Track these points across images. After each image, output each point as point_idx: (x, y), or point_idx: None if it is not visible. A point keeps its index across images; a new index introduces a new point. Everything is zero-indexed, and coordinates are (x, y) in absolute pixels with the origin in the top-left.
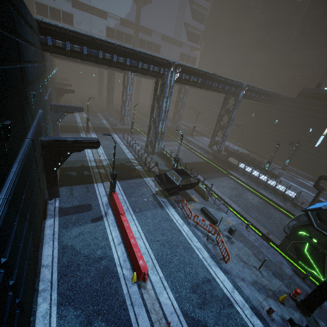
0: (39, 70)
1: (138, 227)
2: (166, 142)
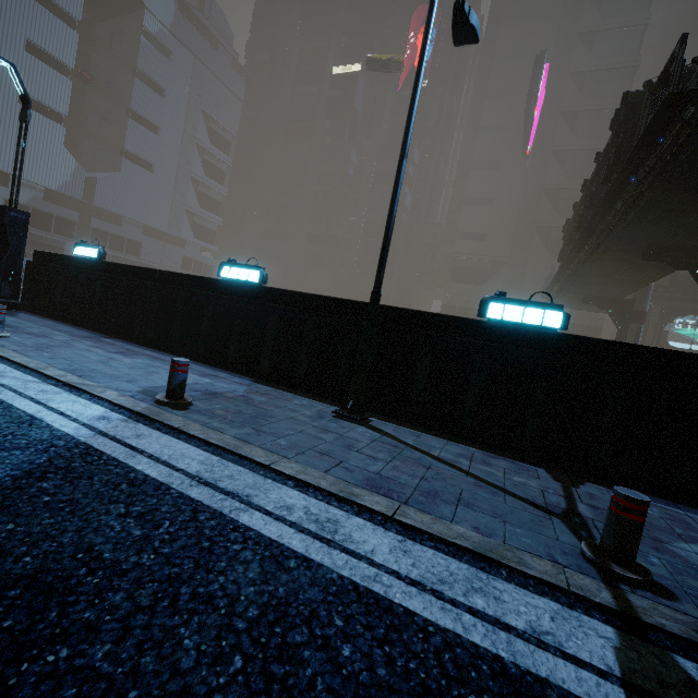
0: None
1: None
2: None
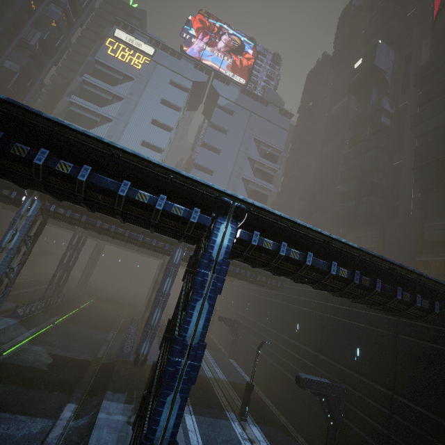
0: None
1: None
2: None
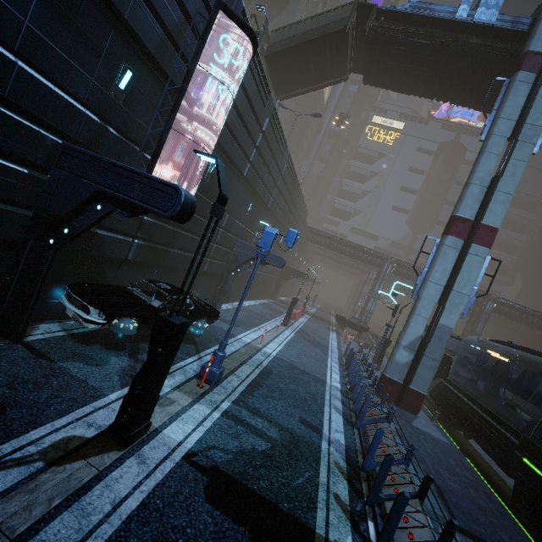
0: (299, 244)
1: (305, 320)
2: (390, 349)
